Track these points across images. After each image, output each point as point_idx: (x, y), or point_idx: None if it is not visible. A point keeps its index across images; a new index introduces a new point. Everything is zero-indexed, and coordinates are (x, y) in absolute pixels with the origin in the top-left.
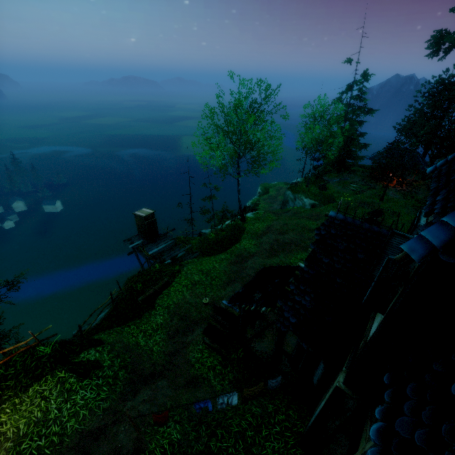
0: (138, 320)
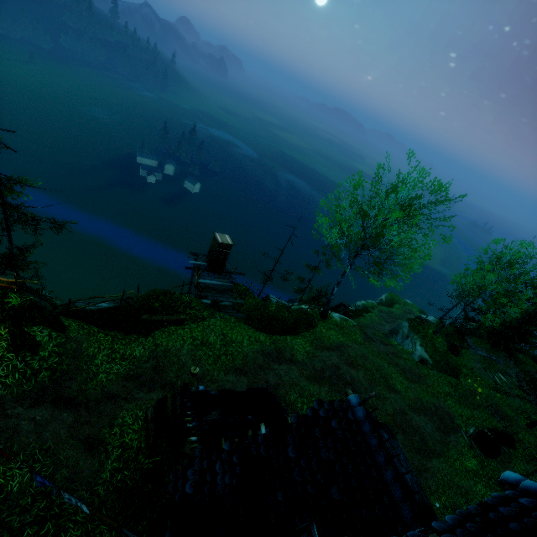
0: (122, 336)
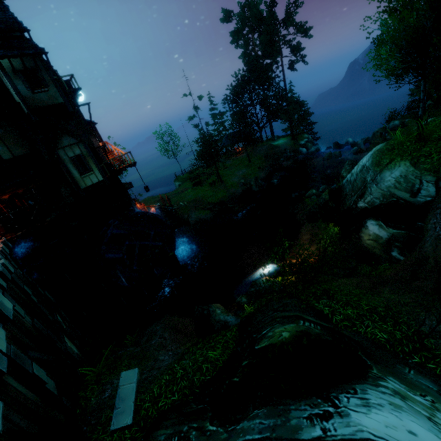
0: None
